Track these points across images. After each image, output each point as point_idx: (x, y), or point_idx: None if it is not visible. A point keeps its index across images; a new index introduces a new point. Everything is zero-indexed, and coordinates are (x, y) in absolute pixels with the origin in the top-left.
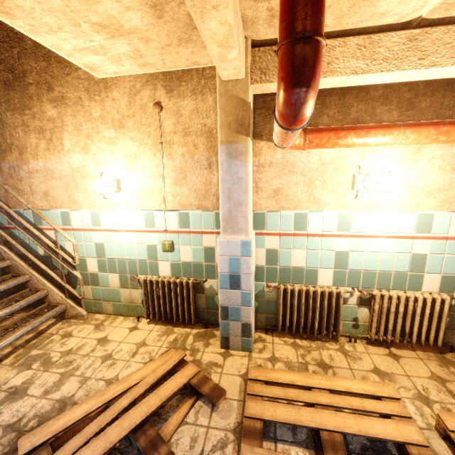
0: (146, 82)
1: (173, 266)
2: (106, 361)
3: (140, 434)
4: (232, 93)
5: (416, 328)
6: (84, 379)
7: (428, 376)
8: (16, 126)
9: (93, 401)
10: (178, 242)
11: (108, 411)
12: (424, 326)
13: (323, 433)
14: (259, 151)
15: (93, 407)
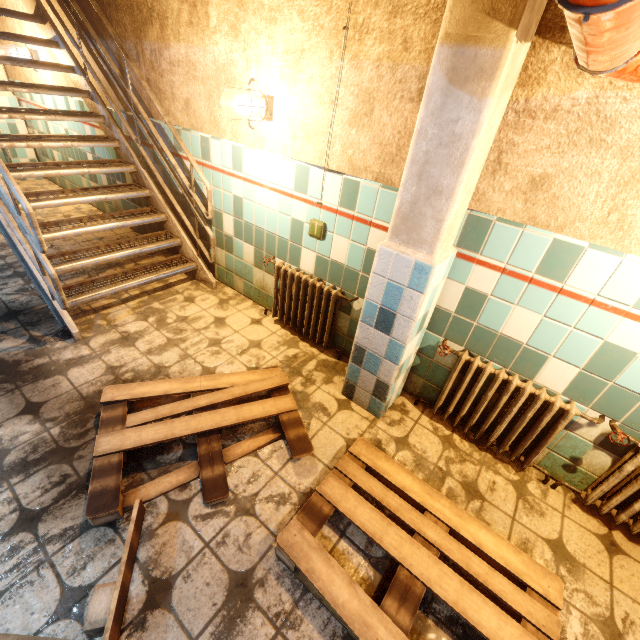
0: None
1: (318, 261)
2: (213, 346)
3: (204, 441)
4: None
5: None
6: (185, 356)
7: None
8: None
9: (176, 384)
10: (332, 227)
11: (185, 401)
12: None
13: (402, 571)
14: (541, 72)
15: (174, 390)
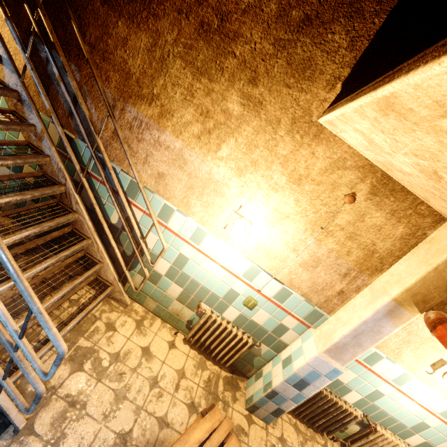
0: (361, 166)
1: (240, 317)
2: (154, 388)
3: None
4: (445, 276)
5: None
6: (137, 410)
7: None
8: (178, 83)
9: None
10: (262, 305)
11: None
12: None
13: None
14: None
15: None
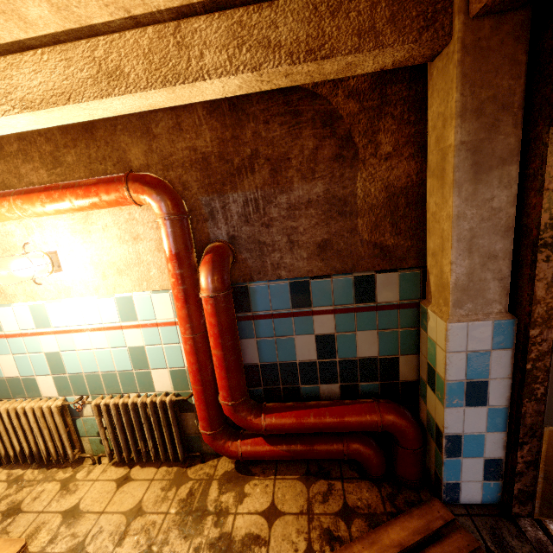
0: None
1: None
2: None
3: None
4: None
5: (147, 440)
6: None
7: (127, 509)
8: None
9: None
10: None
11: None
12: (156, 437)
13: None
14: None
15: None
